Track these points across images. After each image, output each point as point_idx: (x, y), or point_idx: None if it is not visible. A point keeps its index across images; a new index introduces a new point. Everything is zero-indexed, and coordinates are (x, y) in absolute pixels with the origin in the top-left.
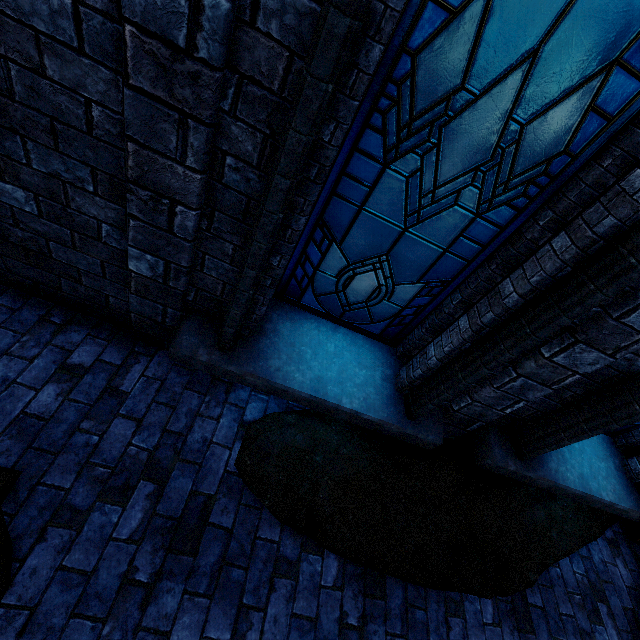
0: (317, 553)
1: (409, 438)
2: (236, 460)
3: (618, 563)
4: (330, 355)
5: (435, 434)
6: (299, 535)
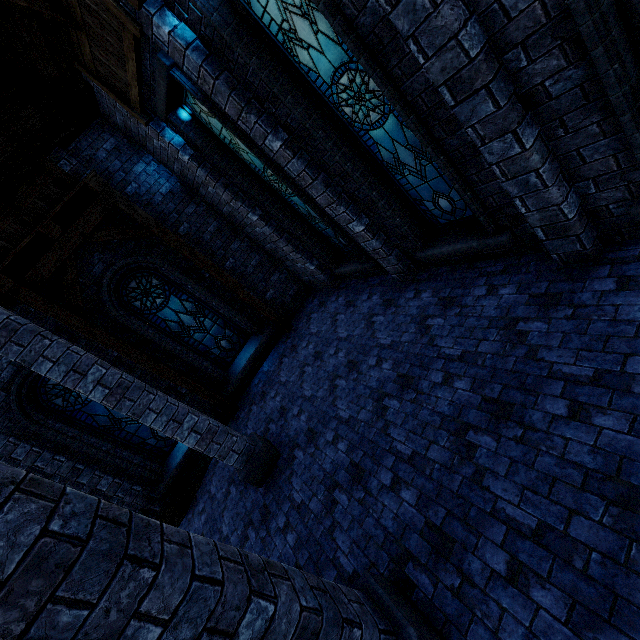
0: None
1: None
2: None
3: None
4: None
5: None
6: None
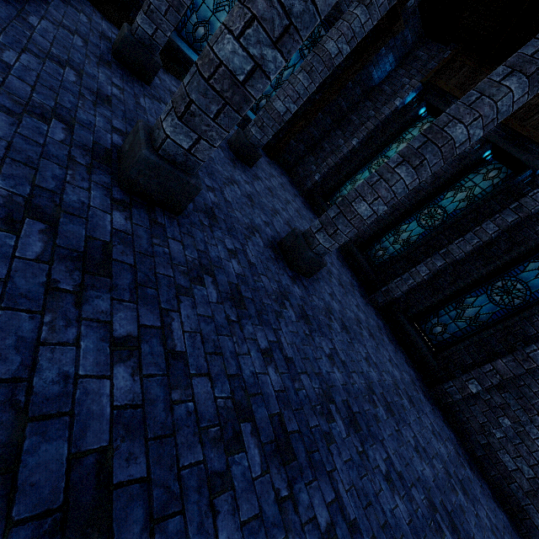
0: None
1: None
2: None
3: None
4: None
5: None
6: None
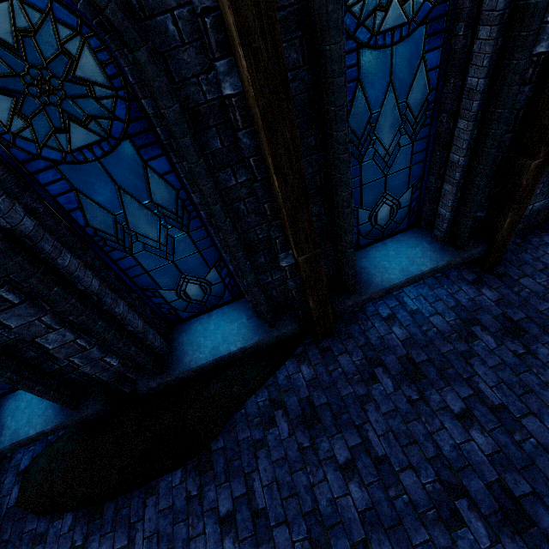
0: (60, 518)
1: (86, 418)
2: (13, 498)
3: (302, 368)
4: (23, 410)
5: (94, 406)
6: (49, 515)
